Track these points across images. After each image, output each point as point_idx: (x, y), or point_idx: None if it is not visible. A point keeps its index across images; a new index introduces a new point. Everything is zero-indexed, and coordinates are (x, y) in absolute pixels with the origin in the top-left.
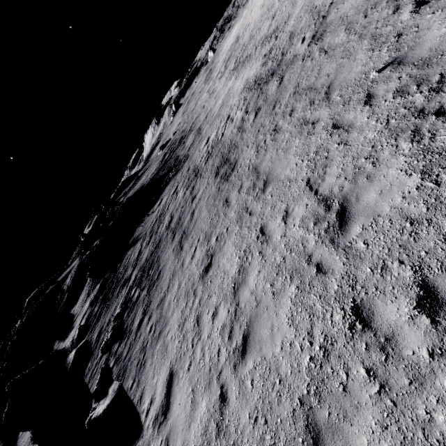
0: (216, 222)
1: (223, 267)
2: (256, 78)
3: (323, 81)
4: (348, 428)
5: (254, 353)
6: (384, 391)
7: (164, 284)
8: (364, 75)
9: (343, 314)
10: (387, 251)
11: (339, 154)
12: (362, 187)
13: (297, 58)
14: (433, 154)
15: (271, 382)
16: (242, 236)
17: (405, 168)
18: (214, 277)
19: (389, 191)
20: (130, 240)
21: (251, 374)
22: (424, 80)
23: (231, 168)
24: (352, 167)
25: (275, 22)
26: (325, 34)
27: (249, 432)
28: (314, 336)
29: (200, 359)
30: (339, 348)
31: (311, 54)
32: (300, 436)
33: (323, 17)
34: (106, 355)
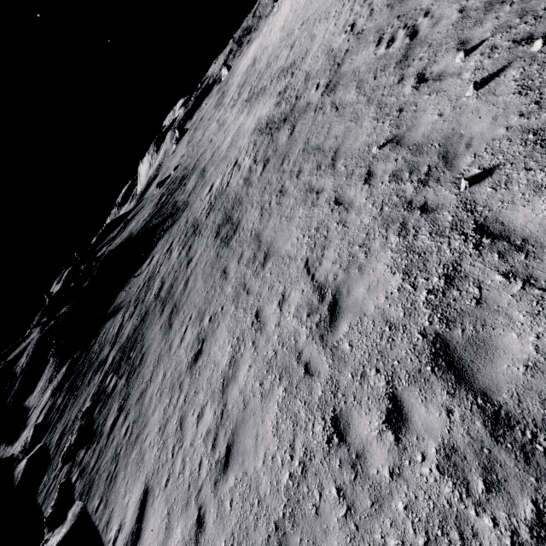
0: (211, 297)
1: (214, 357)
2: (268, 119)
3: (331, 144)
4: None
5: (236, 467)
6: (350, 513)
7: (146, 372)
8: (368, 148)
9: (323, 425)
10: (368, 357)
11: (337, 236)
12: (354, 279)
13: (310, 108)
14: (414, 253)
15: (250, 503)
16: (237, 319)
17: (391, 264)
18: (204, 368)
19: (375, 289)
20: (110, 308)
21: (231, 493)
22: (415, 169)
23: (232, 230)
24: (348, 254)
25: (293, 54)
26: (338, 86)
27: None
28: (295, 450)
29: (179, 473)
30: (316, 464)
31: (323, 107)
32: None
33: (338, 64)
34: (68, 466)
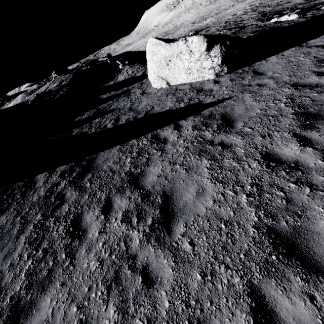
0: None
1: None
2: None
3: None
4: None
5: None
6: None
7: None
8: None
9: None
10: None
11: None
12: None
13: None
14: None
15: None
16: None
17: None
18: None
19: None
20: None
21: None
22: None
23: None
24: None
25: None
26: None
27: None
28: None
29: None
30: None
31: None
32: None
33: None
34: (311, 11)
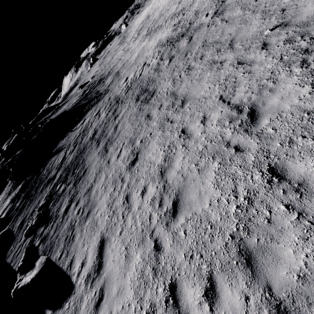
0: (139, 130)
1: (149, 159)
2: (168, 38)
3: (226, 38)
4: (276, 246)
5: (185, 212)
6: (302, 216)
7: (90, 178)
8: (260, 33)
9: (261, 174)
10: (292, 132)
11: (245, 79)
12: (267, 96)
13: (203, 25)
14: None
15: (203, 228)
16: (166, 137)
17: (299, 82)
18: (141, 167)
19: (288, 97)
20: (54, 150)
21: (184, 226)
22: (306, 33)
23: (150, 95)
24: (257, 85)
25: (182, 5)
26: (225, 11)
27: (186, 267)
28: (238, 192)
29: (132, 225)
30: (260, 196)
31: (214, 23)
32: (234, 260)
33: (222, 1)
34: (30, 238)
